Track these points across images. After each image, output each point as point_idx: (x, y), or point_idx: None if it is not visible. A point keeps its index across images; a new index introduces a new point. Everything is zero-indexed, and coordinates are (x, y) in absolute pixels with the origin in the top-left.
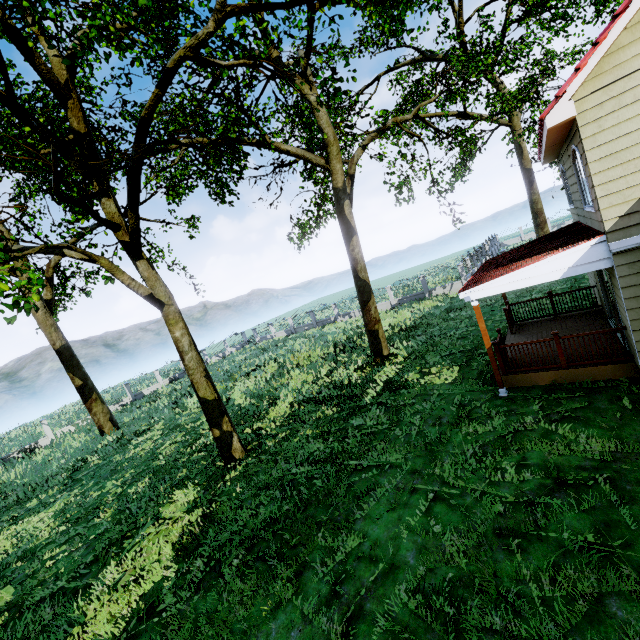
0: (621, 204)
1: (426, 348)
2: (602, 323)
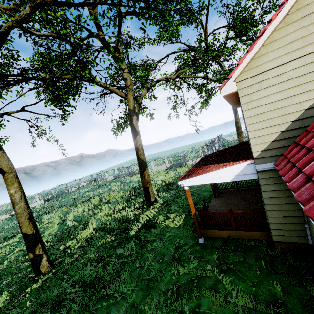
0: (262, 144)
1: (174, 198)
2: (258, 198)
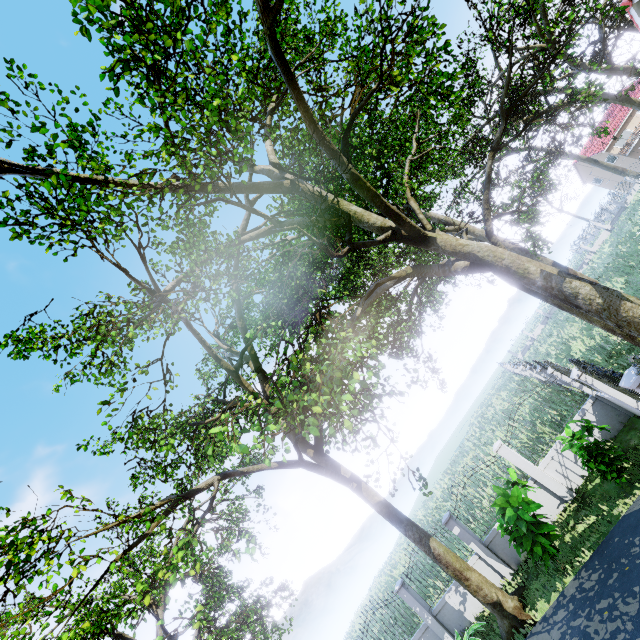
0: None
1: None
2: None
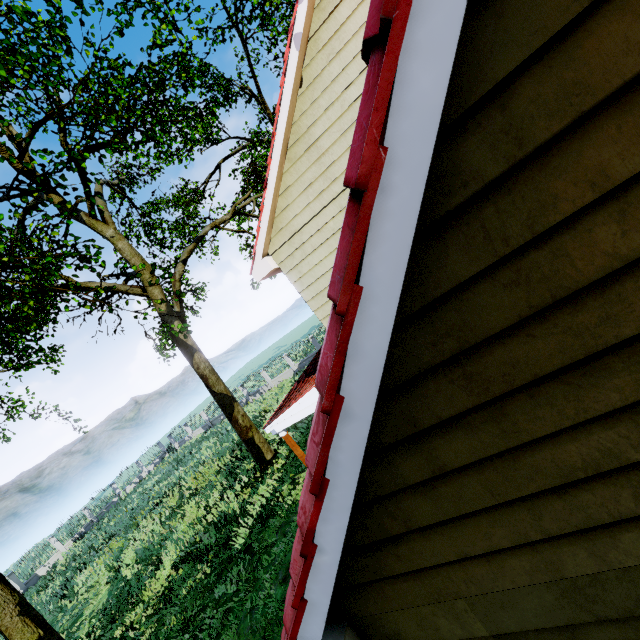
0: None
1: (306, 437)
2: None
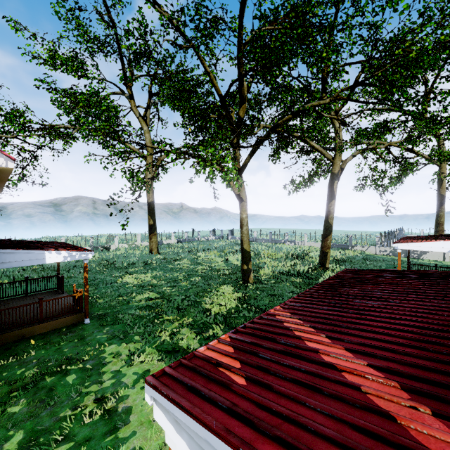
0: None
1: None
2: None
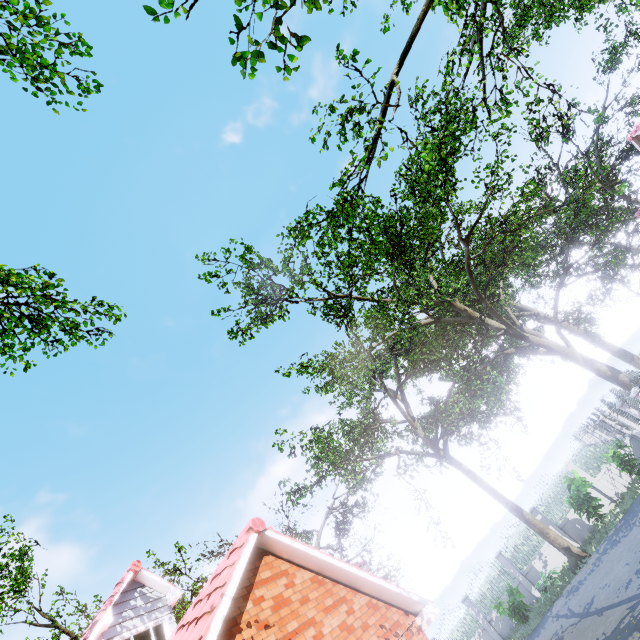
0: None
1: None
2: None
